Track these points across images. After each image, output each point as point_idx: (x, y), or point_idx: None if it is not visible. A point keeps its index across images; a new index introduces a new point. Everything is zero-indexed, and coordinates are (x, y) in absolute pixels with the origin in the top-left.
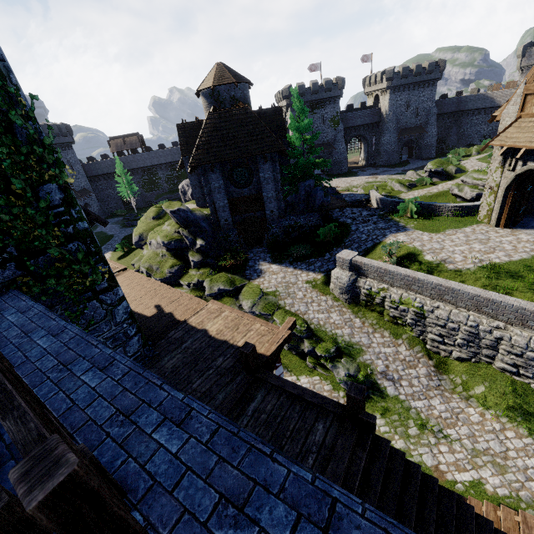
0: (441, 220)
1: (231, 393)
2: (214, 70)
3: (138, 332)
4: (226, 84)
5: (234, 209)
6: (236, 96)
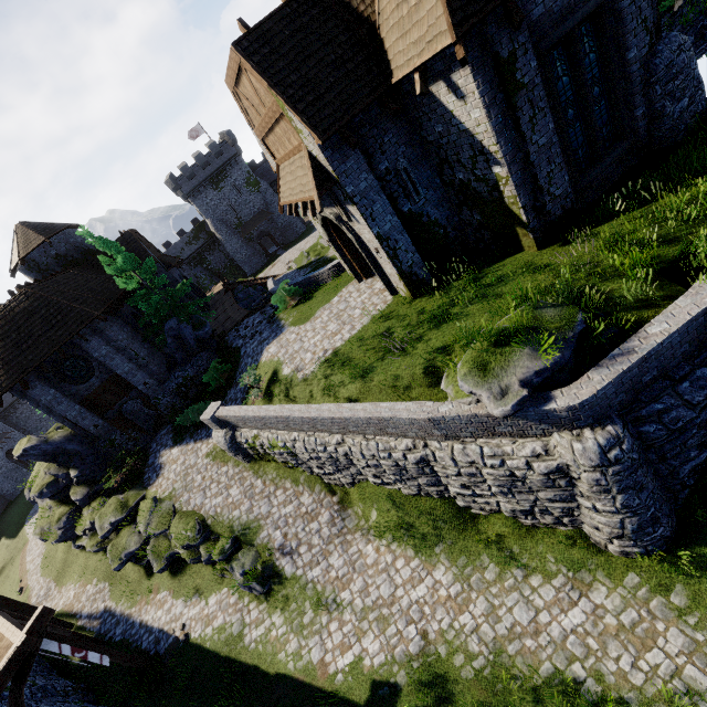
0: (319, 296)
1: None
2: (16, 237)
3: None
4: (37, 248)
5: (98, 407)
6: (61, 252)
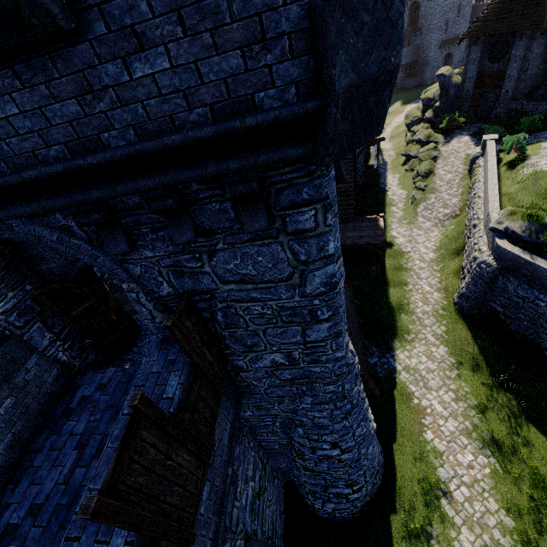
0: None
1: None
2: None
3: None
4: None
5: (480, 82)
6: None
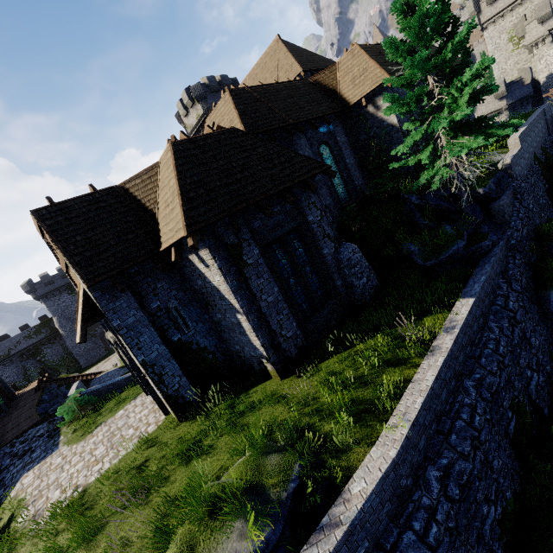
0: (110, 406)
1: None
2: None
3: None
4: None
5: None
6: None
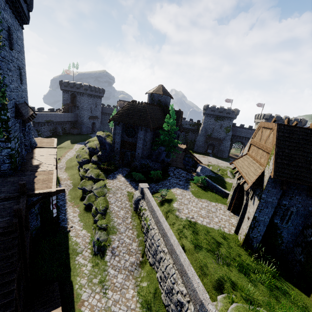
0: (209, 194)
1: (6, 195)
2: (157, 87)
3: (10, 163)
4: (158, 94)
5: (123, 145)
6: (161, 100)
